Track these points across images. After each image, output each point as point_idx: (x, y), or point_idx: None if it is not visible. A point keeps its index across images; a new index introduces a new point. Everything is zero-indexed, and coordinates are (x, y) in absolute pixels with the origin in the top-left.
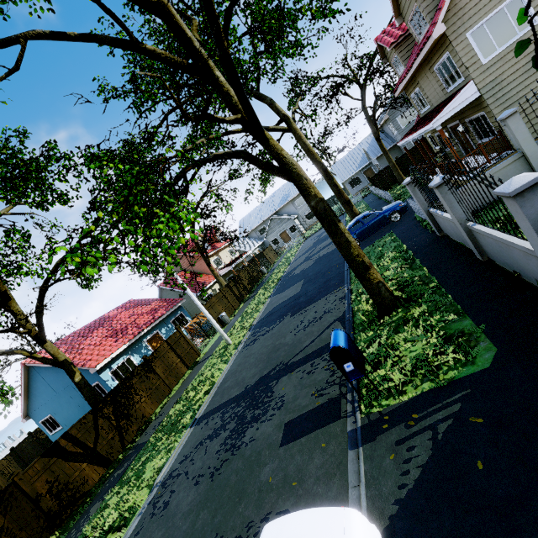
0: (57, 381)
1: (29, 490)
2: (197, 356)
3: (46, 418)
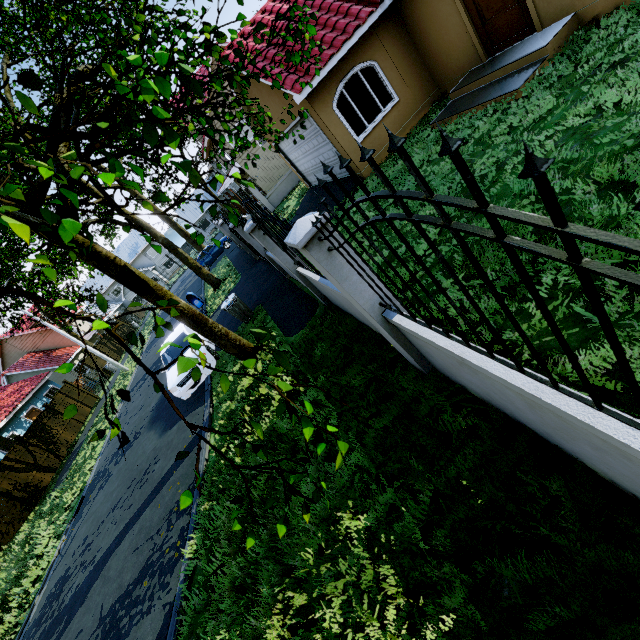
0: None
1: None
2: (96, 399)
3: None
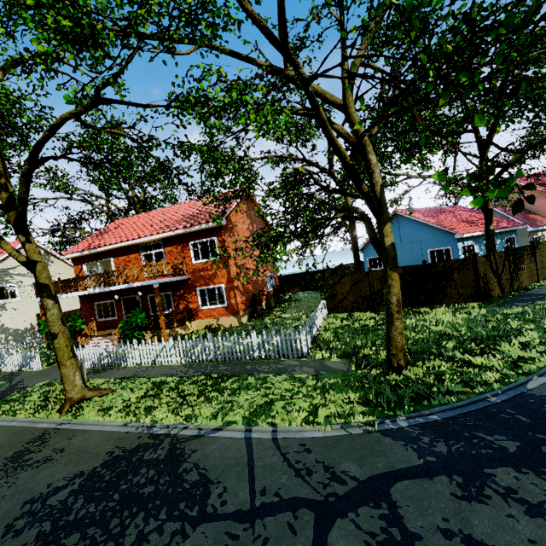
0: (410, 234)
1: (478, 268)
2: None
3: (375, 257)
